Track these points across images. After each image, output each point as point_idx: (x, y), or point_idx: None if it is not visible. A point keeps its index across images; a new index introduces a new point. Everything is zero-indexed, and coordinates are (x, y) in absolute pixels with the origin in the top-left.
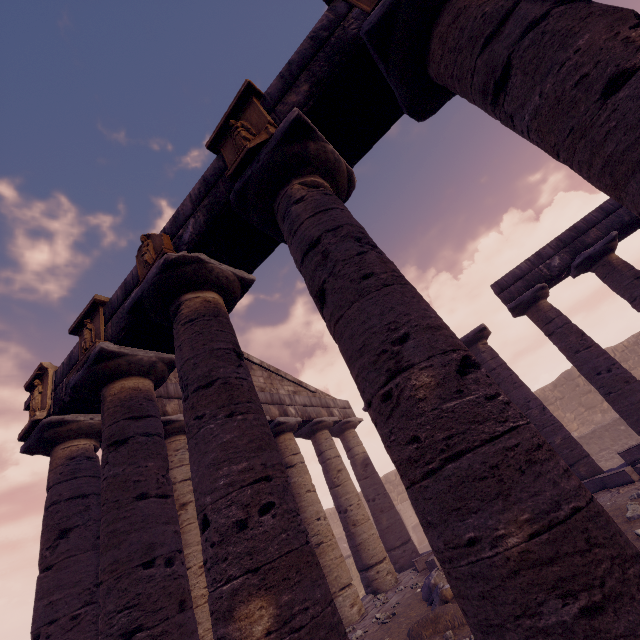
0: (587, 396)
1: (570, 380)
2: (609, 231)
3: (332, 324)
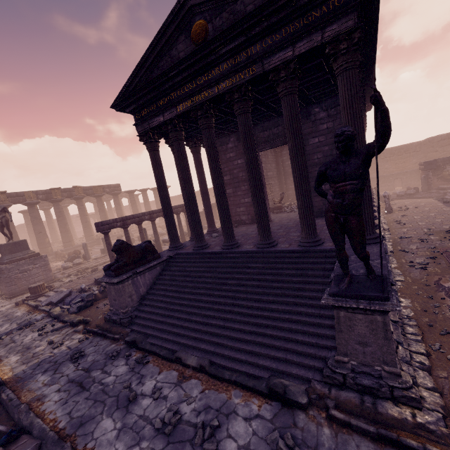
0: (25, 234)
1: (23, 227)
2: (70, 203)
3: (61, 220)
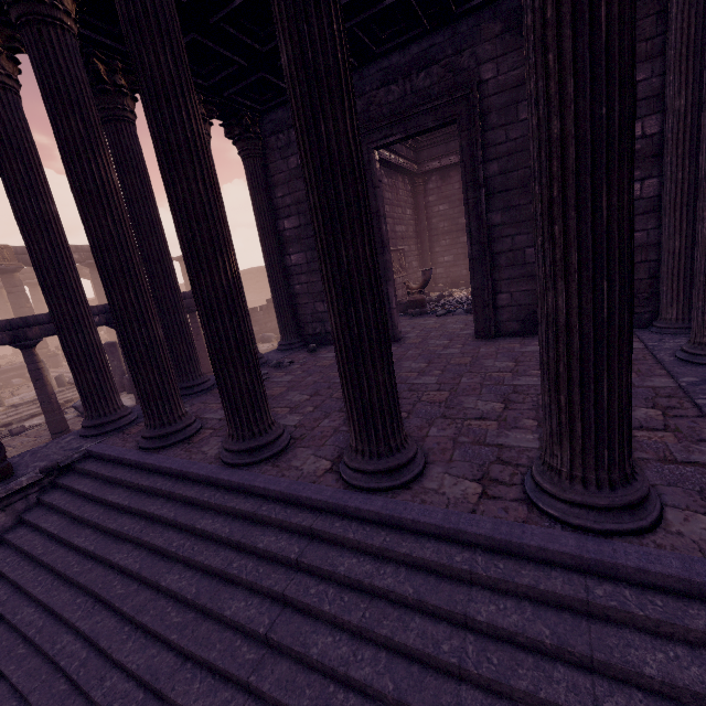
0: None
1: None
2: None
3: None
